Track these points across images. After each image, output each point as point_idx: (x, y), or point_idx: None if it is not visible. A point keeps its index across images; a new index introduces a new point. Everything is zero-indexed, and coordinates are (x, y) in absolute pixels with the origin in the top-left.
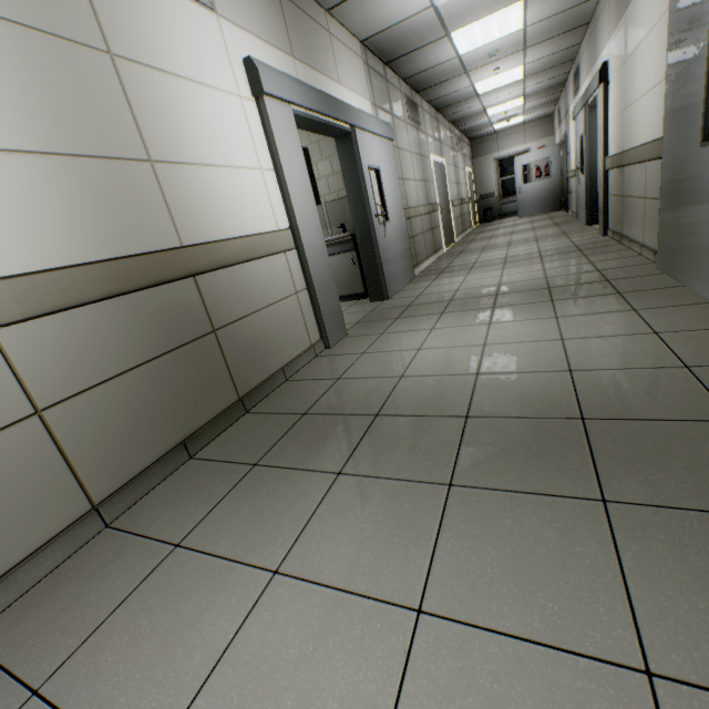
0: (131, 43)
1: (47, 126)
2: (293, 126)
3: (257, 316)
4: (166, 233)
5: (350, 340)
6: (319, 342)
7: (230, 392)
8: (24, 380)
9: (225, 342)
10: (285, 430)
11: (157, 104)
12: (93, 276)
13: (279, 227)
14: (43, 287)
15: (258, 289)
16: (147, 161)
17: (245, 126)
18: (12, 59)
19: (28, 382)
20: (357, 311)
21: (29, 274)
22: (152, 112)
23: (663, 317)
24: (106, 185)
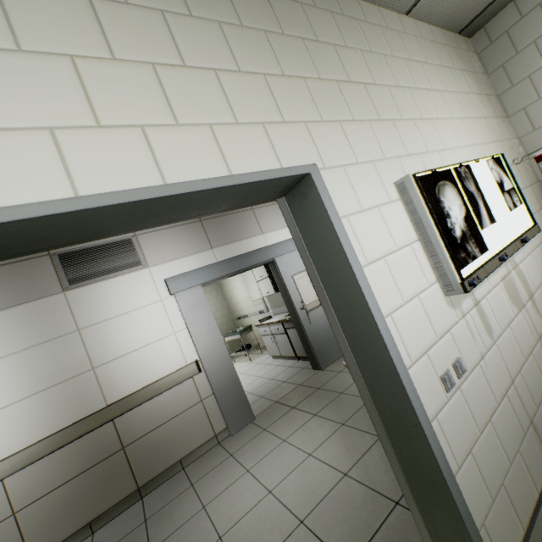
0: (91, 317)
1: (42, 379)
2: (201, 296)
3: (161, 428)
4: (98, 401)
5: (247, 429)
6: (223, 431)
7: (132, 484)
8: (12, 498)
9: (131, 452)
10: (126, 533)
11: (102, 337)
12: (48, 443)
13: (188, 361)
14: (23, 456)
15: (164, 410)
16: (92, 369)
17: (164, 314)
18: (33, 360)
19: (13, 499)
20: (293, 382)
21: (18, 452)
22: (98, 343)
23: (392, 538)
24: (67, 392)
